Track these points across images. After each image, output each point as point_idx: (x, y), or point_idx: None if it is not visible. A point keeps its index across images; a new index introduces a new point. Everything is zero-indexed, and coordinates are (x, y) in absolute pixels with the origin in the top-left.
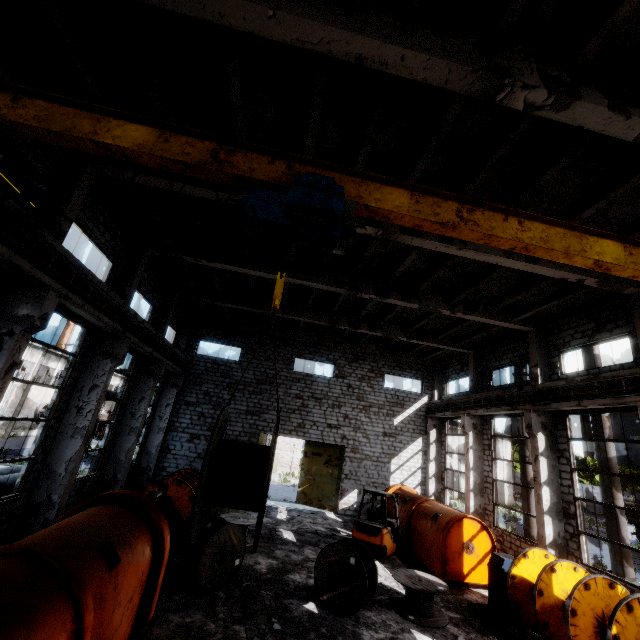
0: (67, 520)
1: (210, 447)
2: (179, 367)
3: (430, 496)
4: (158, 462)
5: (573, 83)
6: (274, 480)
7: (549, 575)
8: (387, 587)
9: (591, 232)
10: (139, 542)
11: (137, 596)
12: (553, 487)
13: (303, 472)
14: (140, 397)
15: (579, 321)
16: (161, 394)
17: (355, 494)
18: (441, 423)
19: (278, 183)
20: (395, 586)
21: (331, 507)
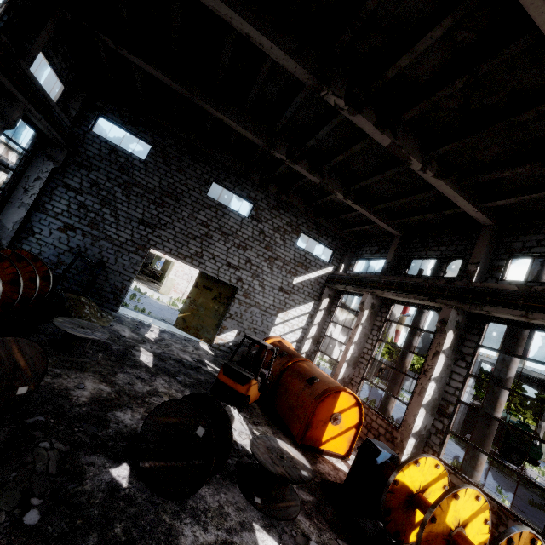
0: None
1: None
2: (58, 133)
3: (302, 353)
4: (15, 241)
5: None
6: (163, 301)
7: (449, 501)
8: (238, 446)
9: None
10: None
11: None
12: (440, 384)
13: (189, 300)
14: None
15: None
16: (31, 162)
17: (234, 334)
18: (336, 295)
19: None
20: (248, 445)
21: (207, 339)
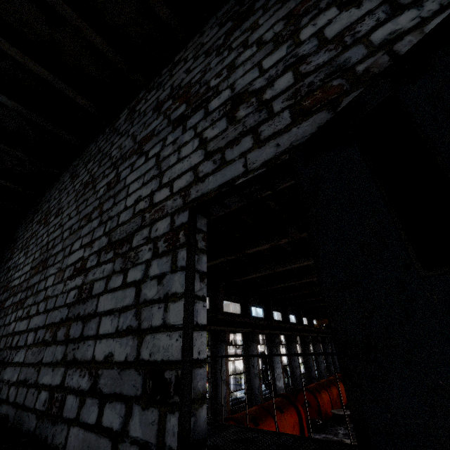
0: None
1: None
2: None
3: None
4: None
5: None
6: None
7: None
8: None
9: None
10: None
11: None
12: None
13: None
14: None
15: None
16: None
17: None
18: None
19: None
20: None
21: None
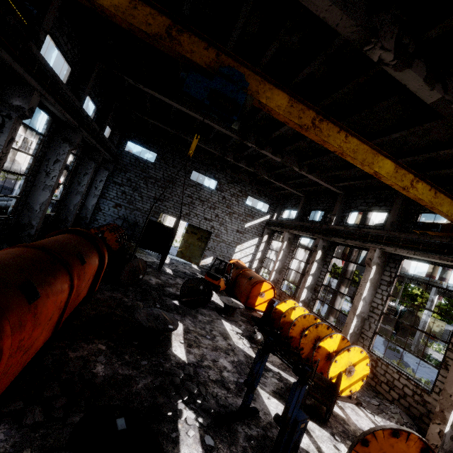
0: (55, 238)
1: (146, 223)
2: (112, 157)
3: (253, 269)
4: (92, 215)
5: (413, 53)
6: None
7: (292, 311)
8: (215, 303)
9: (382, 153)
10: (93, 256)
11: (91, 279)
12: (315, 277)
13: (183, 241)
14: (84, 172)
15: (369, 196)
16: (97, 172)
17: (211, 259)
18: (272, 233)
19: (208, 69)
20: (220, 303)
21: (196, 263)
